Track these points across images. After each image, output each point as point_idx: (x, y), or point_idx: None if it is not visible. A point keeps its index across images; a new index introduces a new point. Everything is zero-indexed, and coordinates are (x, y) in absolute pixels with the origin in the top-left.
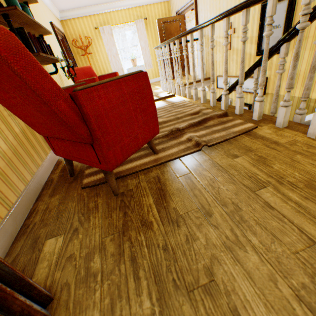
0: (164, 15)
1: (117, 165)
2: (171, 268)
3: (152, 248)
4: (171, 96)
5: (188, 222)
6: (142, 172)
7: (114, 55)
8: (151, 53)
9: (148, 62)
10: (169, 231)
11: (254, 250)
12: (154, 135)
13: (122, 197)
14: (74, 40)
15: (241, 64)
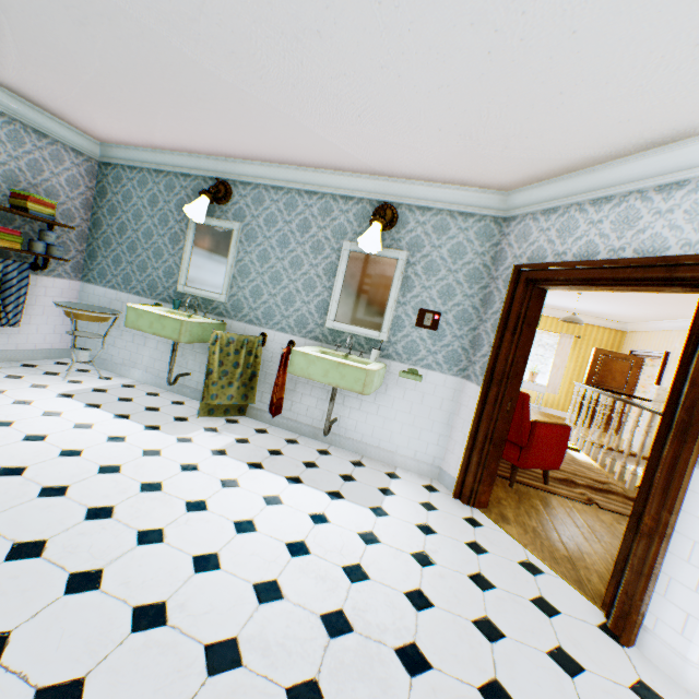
0: (610, 343)
1: (526, 467)
2: (548, 524)
3: (538, 515)
4: (573, 448)
5: (564, 521)
6: (531, 488)
7: None
8: (565, 376)
9: (553, 384)
10: (550, 517)
11: (600, 545)
12: (554, 467)
13: (514, 490)
14: None
15: None
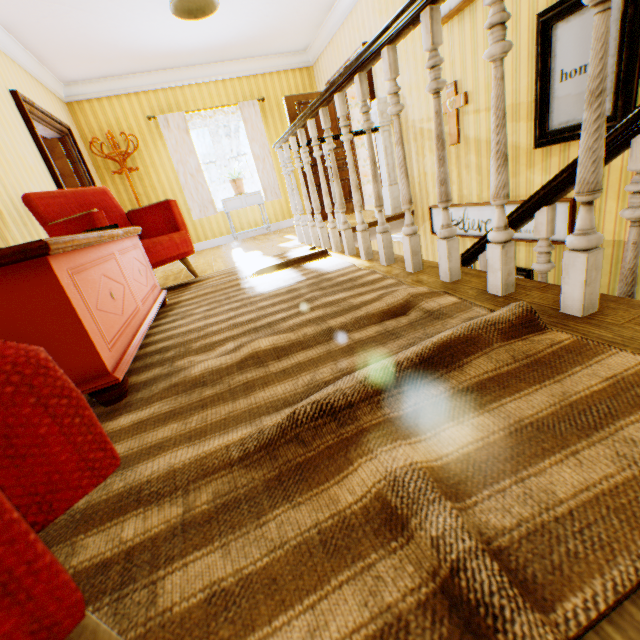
0: (302, 93)
1: None
2: None
3: None
4: (317, 254)
5: None
6: None
7: (192, 173)
8: (278, 168)
9: (271, 186)
10: None
11: None
12: None
13: None
14: (96, 142)
15: (590, 107)
